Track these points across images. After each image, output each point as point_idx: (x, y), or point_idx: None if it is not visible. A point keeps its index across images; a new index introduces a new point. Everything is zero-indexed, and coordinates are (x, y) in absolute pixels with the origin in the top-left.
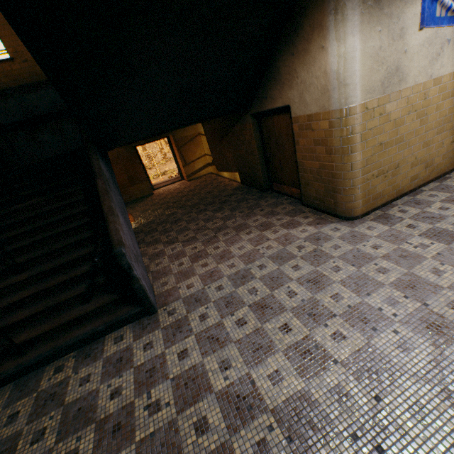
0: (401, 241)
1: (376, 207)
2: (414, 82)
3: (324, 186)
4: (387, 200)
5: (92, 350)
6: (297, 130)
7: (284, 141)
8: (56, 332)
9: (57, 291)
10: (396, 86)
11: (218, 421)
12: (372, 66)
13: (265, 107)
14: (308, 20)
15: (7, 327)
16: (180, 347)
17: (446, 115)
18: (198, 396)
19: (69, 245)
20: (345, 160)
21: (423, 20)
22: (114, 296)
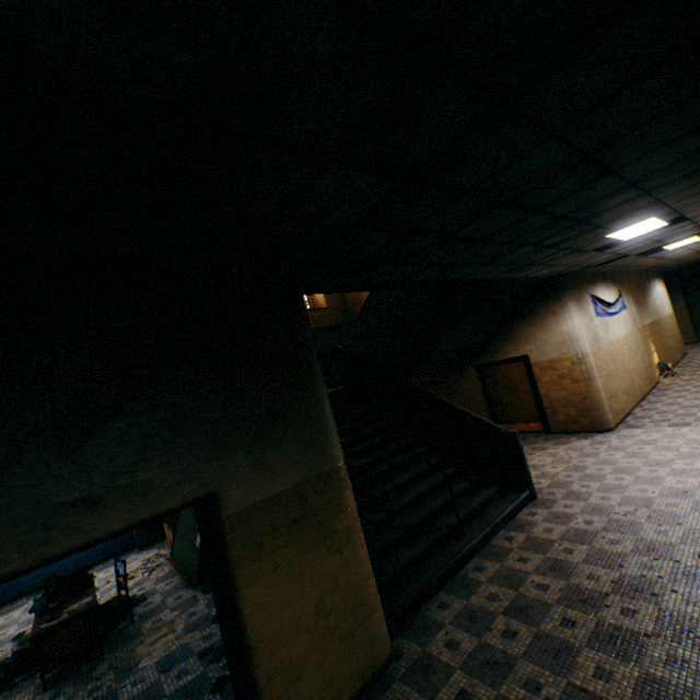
0: (660, 431)
1: (618, 422)
2: (603, 342)
3: (575, 408)
4: (621, 417)
5: (518, 524)
6: (538, 370)
7: (516, 383)
8: (470, 519)
9: (436, 492)
10: (598, 343)
11: (677, 500)
12: (587, 332)
13: (496, 358)
14: (542, 309)
15: (426, 518)
16: (595, 497)
17: (622, 363)
18: (648, 501)
19: (413, 458)
20: (591, 385)
21: (596, 313)
22: (497, 486)
